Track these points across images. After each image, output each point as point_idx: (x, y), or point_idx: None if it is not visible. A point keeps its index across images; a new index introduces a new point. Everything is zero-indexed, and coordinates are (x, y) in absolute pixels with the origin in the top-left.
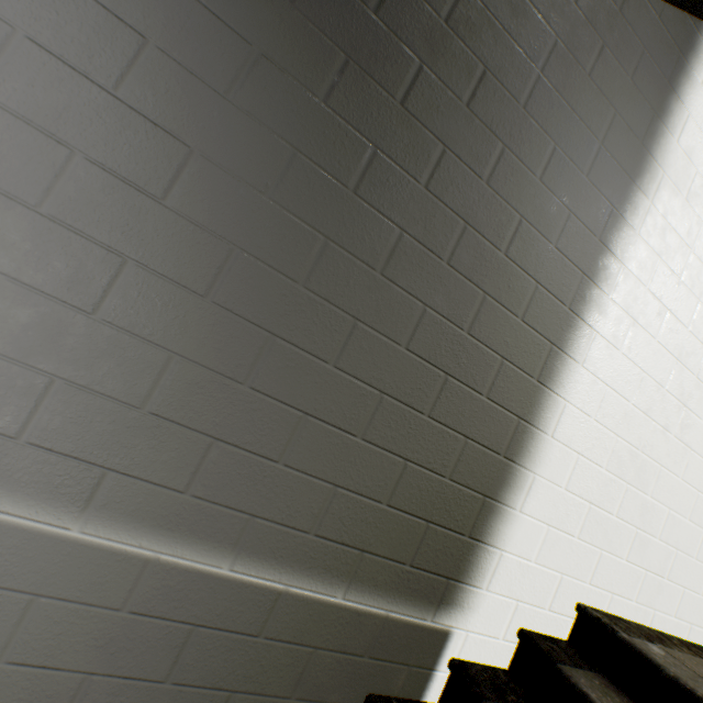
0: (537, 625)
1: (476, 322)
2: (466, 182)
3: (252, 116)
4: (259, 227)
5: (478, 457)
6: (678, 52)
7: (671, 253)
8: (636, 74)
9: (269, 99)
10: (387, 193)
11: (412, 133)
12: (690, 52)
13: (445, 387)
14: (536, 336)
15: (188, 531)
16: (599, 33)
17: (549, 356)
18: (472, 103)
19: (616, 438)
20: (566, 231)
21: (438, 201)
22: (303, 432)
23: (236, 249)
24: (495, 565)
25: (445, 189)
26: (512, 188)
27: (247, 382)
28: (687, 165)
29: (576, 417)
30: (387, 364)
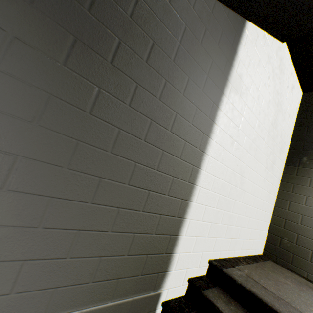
0: (195, 274)
1: (160, 164)
2: (149, 100)
3: (15, 77)
4: (33, 142)
5: (166, 221)
6: (235, 32)
7: (235, 118)
8: (220, 42)
9: (26, 65)
10: (109, 111)
11: (119, 78)
12: (239, 32)
13: (149, 196)
14: (186, 164)
15: (16, 310)
16: (204, 23)
17: (192, 170)
18: (149, 60)
19: (219, 195)
20: (195, 116)
21: (137, 111)
22: (79, 239)
23: (19, 157)
24: (177, 259)
25: (139, 105)
26: (171, 100)
27: (40, 226)
28: (240, 81)
29: (204, 192)
30: (119, 194)
